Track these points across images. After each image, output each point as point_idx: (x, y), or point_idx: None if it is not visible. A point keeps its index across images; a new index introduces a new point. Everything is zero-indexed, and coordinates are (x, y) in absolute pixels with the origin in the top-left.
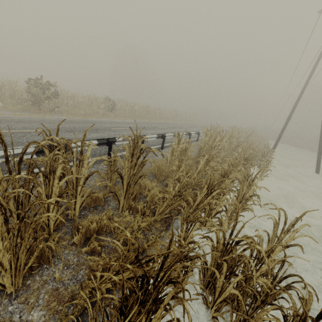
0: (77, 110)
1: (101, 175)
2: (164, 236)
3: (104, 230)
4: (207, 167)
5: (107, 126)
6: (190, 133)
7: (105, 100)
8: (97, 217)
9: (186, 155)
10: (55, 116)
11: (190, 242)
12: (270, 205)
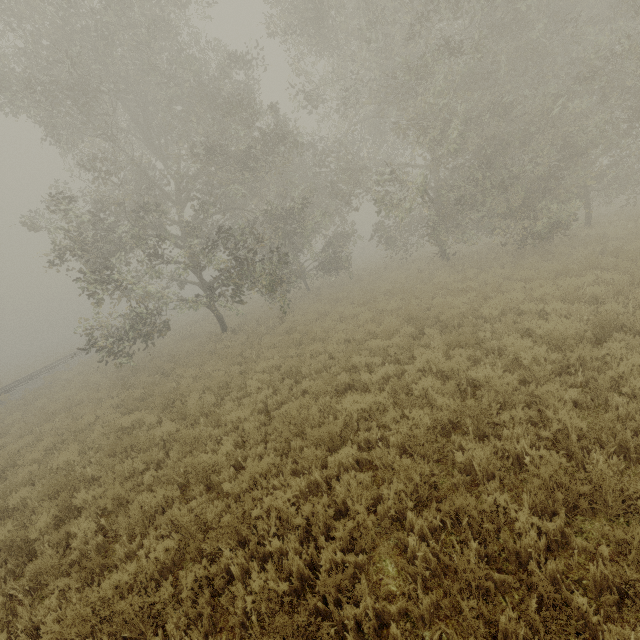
0: None
1: None
2: None
3: None
4: None
5: None
6: None
7: None
8: None
9: None
10: None
11: None
12: None
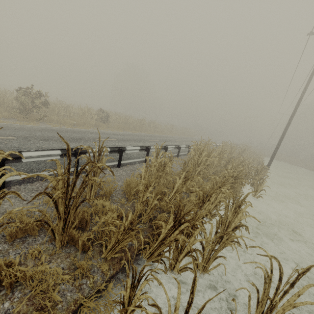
0: (67, 120)
1: (21, 198)
2: (103, 292)
3: (3, 284)
4: (184, 186)
5: (92, 136)
6: (180, 147)
7: (99, 112)
8: (2, 261)
9: (165, 170)
10: (41, 125)
11: (137, 307)
12: (259, 247)
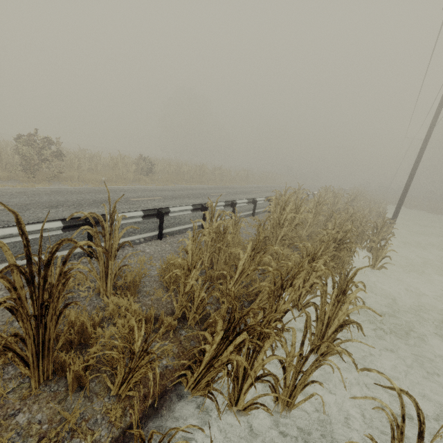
0: (91, 176)
1: None
2: None
3: None
4: (252, 264)
5: (125, 196)
6: (255, 200)
7: (138, 160)
8: None
9: (226, 239)
10: (54, 185)
11: None
12: (378, 373)
